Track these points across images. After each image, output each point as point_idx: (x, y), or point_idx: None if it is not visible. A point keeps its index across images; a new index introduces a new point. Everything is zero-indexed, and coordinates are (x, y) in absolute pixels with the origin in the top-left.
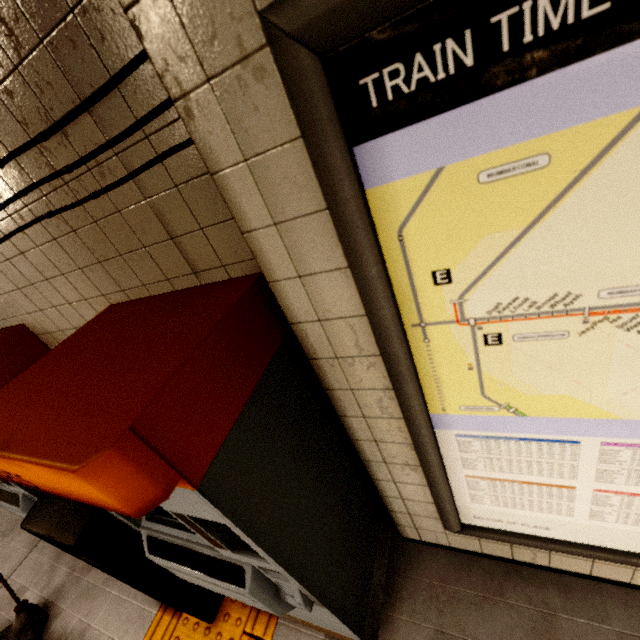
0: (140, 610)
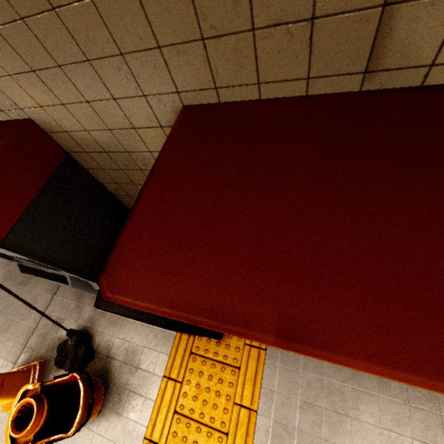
0: (162, 332)
